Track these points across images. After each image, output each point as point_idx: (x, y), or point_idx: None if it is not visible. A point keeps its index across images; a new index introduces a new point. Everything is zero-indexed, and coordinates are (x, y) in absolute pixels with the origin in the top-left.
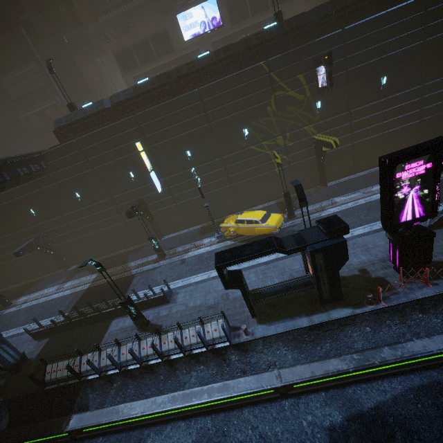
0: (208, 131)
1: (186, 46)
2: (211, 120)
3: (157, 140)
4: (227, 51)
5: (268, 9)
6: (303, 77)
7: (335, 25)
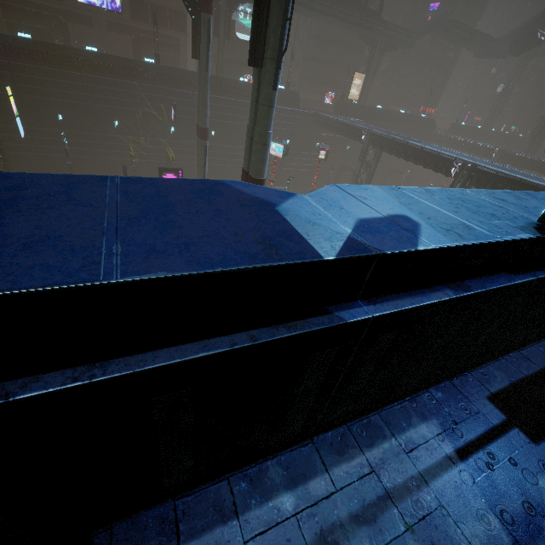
0: (83, 109)
1: (78, 6)
2: (88, 101)
3: (30, 93)
4: (111, 60)
5: (166, 27)
6: (164, 107)
7: (189, 87)
